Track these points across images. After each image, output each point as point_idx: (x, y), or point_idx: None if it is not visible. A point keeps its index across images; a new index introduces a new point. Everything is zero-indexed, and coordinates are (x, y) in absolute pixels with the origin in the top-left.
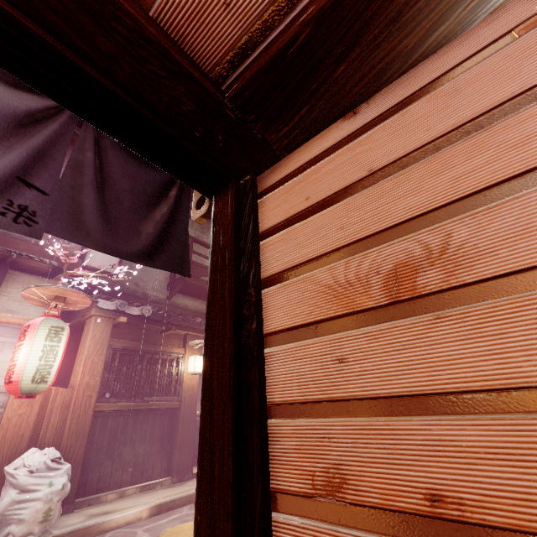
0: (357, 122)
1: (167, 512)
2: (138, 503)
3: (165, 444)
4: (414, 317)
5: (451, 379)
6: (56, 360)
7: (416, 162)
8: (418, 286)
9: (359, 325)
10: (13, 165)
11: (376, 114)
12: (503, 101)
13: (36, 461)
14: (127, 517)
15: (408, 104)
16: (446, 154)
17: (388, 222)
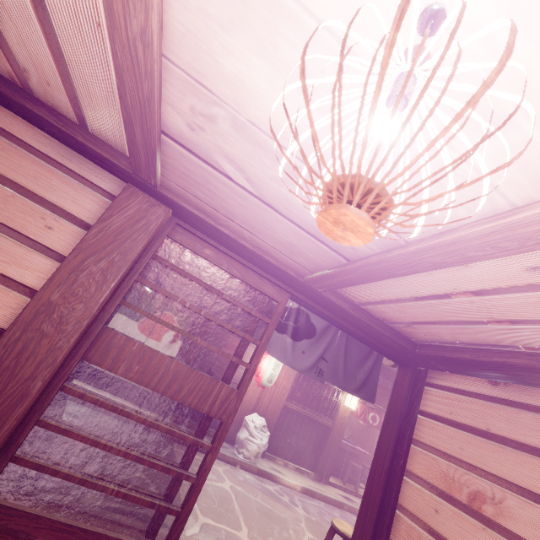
0: (494, 391)
1: (310, 496)
2: (295, 478)
3: (316, 448)
4: (474, 520)
5: None
6: (278, 372)
7: (510, 447)
8: (481, 508)
9: (450, 503)
10: (321, 352)
11: (505, 397)
12: None
13: (257, 422)
14: (290, 483)
15: (523, 408)
16: (524, 457)
17: (483, 466)
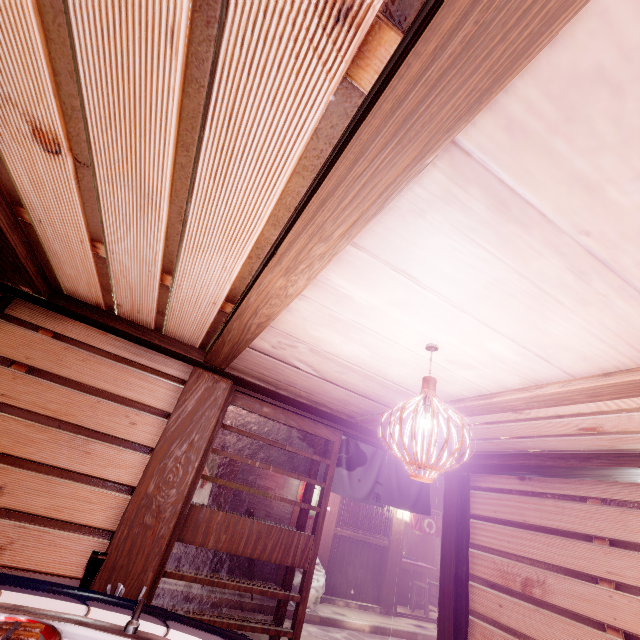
0: (522, 486)
1: (381, 635)
2: (361, 617)
3: (376, 575)
4: (528, 604)
5: (535, 634)
6: None
7: (542, 533)
8: (532, 592)
9: (509, 595)
10: (375, 477)
11: (531, 489)
12: (575, 531)
13: None
14: (357, 625)
15: (544, 497)
16: (553, 539)
17: (527, 555)
